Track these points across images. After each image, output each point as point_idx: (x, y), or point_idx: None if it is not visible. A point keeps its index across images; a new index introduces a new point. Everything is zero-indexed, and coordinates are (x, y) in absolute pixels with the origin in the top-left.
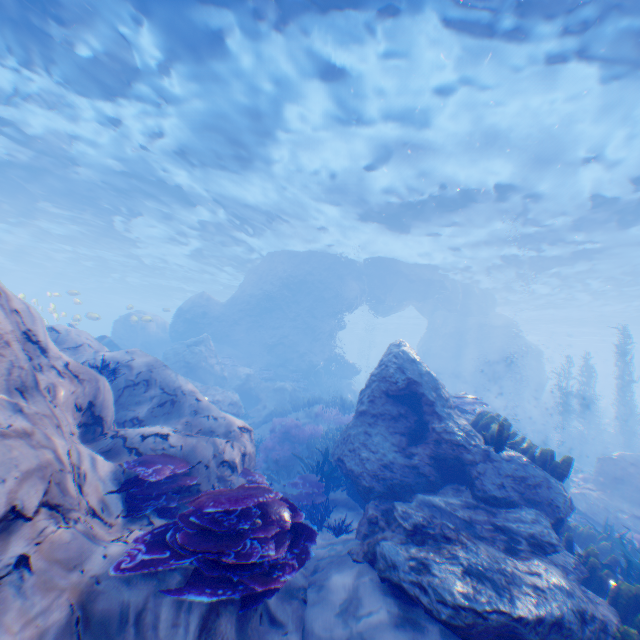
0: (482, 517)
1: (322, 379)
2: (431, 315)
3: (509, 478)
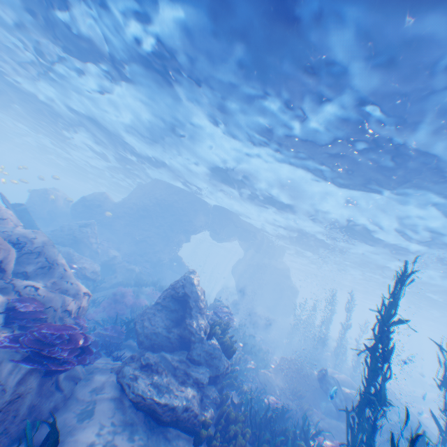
0: (182, 366)
1: (163, 270)
2: (246, 249)
3: (204, 352)
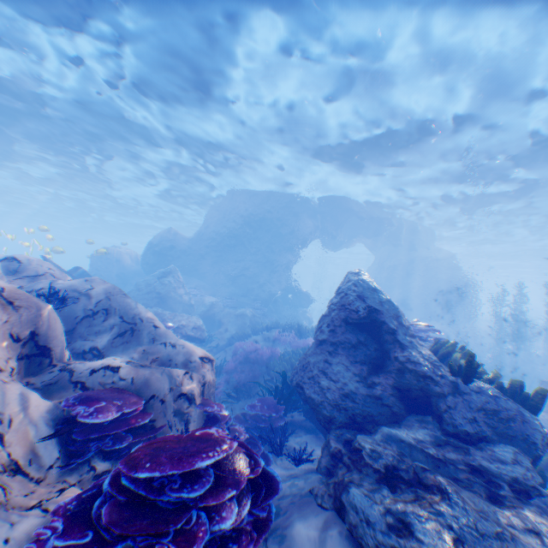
0: (455, 455)
1: (279, 307)
2: (377, 250)
3: (481, 412)
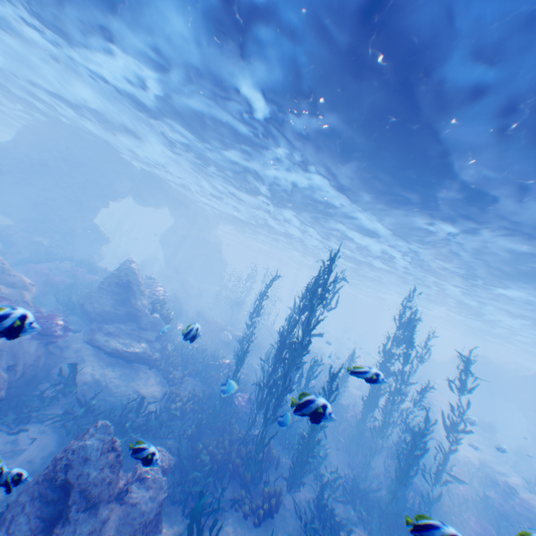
0: (135, 332)
1: (77, 241)
2: (178, 218)
3: (151, 322)
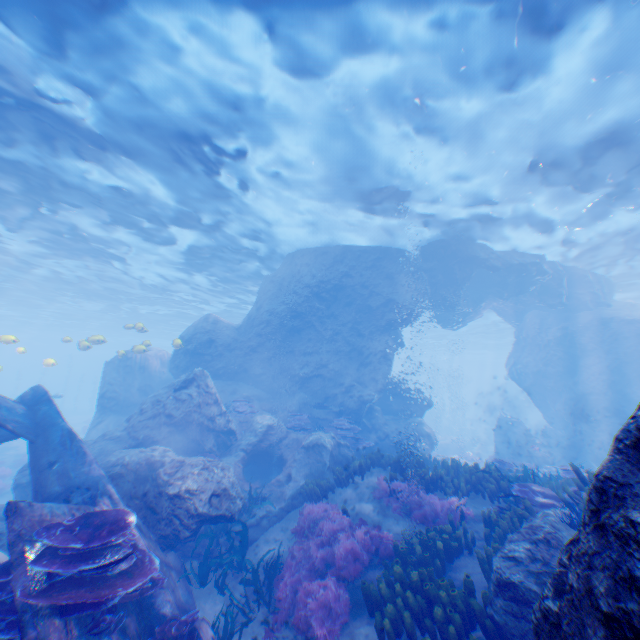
0: None
1: (379, 420)
2: (518, 317)
3: None
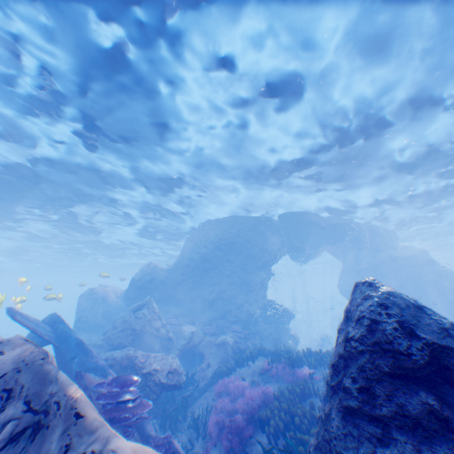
0: None
1: (260, 326)
2: (343, 255)
3: None
